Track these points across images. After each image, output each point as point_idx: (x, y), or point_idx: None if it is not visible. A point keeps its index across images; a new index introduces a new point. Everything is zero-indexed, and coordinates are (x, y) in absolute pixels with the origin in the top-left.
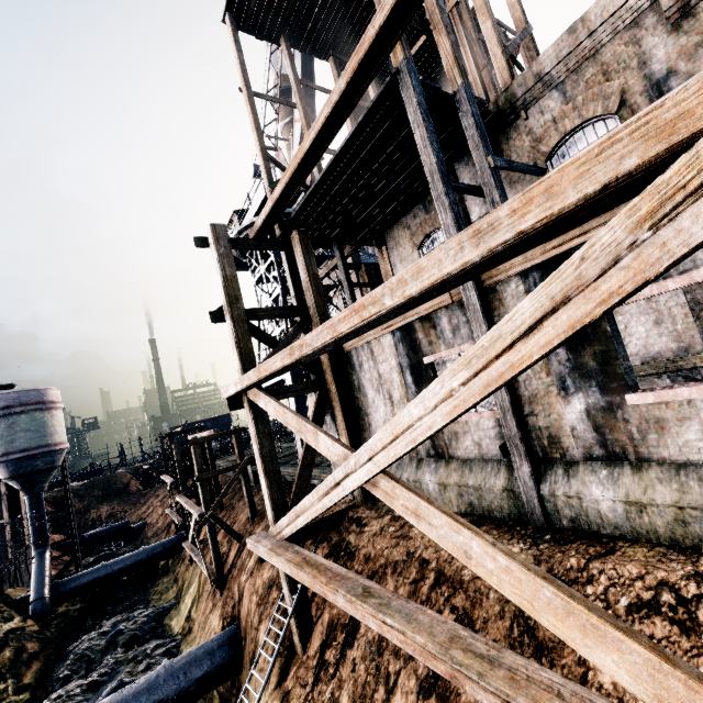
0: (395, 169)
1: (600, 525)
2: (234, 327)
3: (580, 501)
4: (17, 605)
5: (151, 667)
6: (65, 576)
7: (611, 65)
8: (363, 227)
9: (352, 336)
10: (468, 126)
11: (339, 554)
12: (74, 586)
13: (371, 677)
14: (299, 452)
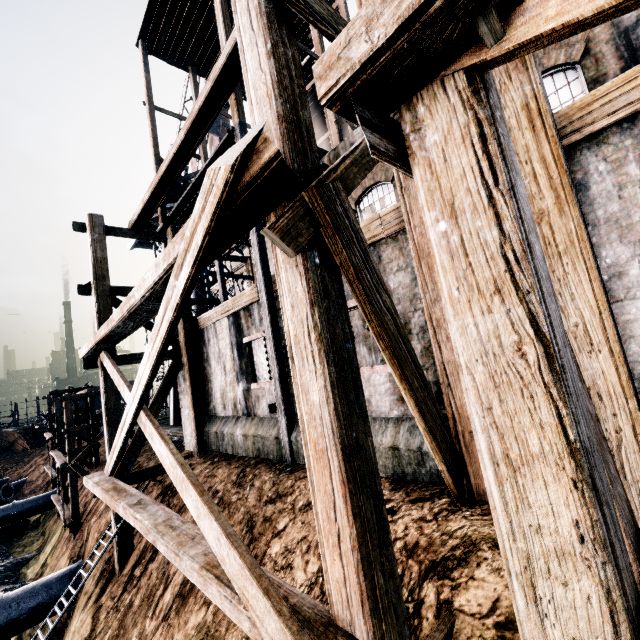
0: None
1: None
2: (97, 300)
3: None
4: None
5: None
6: None
7: None
8: None
9: (139, 316)
10: None
11: (167, 492)
12: None
13: (159, 580)
14: (171, 413)
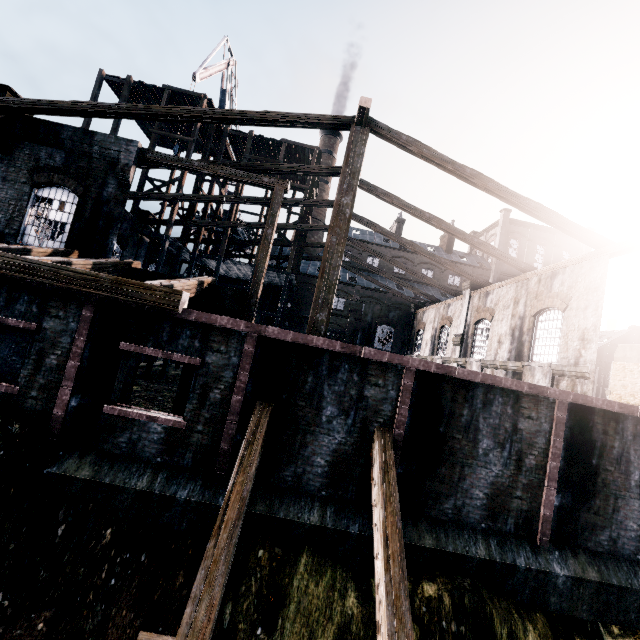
0: None
1: None
2: None
3: None
4: None
5: None
6: None
7: None
8: None
9: None
10: None
11: None
12: None
13: None
14: None
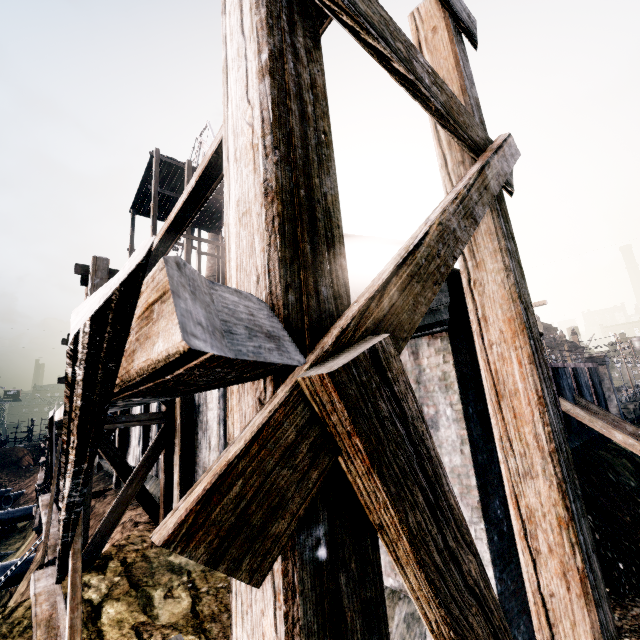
0: None
1: None
2: None
3: None
4: None
5: None
6: None
7: None
8: None
9: None
10: None
11: None
12: None
13: None
14: None
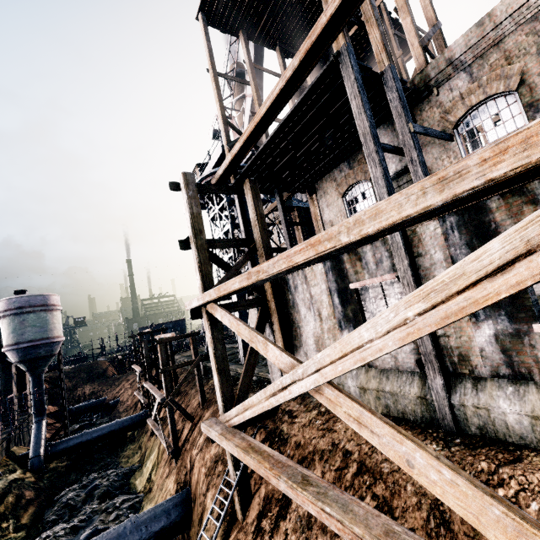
0: (329, 133)
1: (506, 434)
2: (198, 254)
3: (488, 412)
4: (19, 460)
5: (119, 517)
6: (56, 439)
7: (512, 51)
8: (298, 179)
9: (303, 266)
10: (392, 99)
11: (274, 439)
12: (62, 447)
13: None
14: (240, 352)
